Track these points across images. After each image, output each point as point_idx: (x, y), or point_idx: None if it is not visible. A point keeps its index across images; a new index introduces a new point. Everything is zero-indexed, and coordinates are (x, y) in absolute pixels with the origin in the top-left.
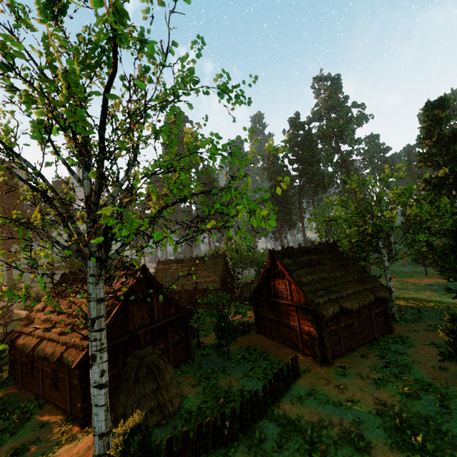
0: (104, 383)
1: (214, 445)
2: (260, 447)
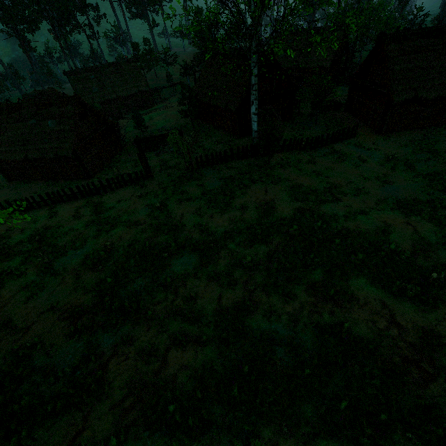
0: (256, 113)
1: (295, 149)
2: (315, 155)
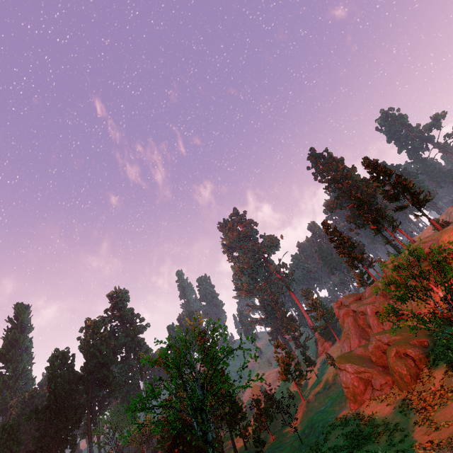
0: None
1: None
2: None
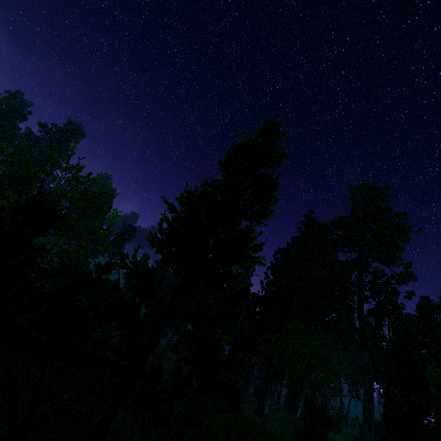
0: None
1: None
2: None
